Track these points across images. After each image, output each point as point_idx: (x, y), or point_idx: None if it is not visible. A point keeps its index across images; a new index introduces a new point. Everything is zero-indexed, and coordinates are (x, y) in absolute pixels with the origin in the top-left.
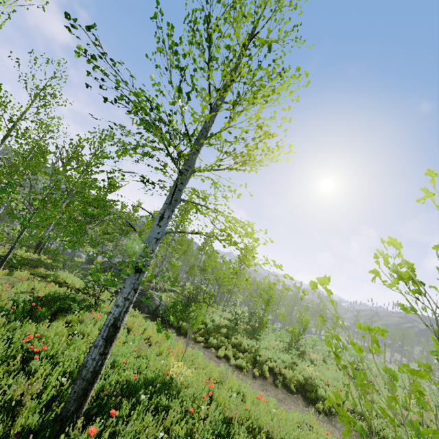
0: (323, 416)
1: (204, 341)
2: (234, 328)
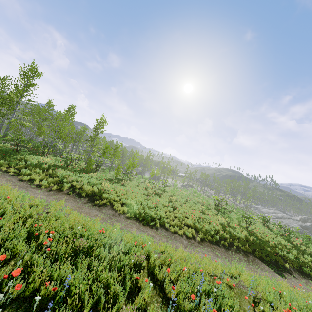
0: (96, 206)
1: (18, 172)
2: (62, 166)
